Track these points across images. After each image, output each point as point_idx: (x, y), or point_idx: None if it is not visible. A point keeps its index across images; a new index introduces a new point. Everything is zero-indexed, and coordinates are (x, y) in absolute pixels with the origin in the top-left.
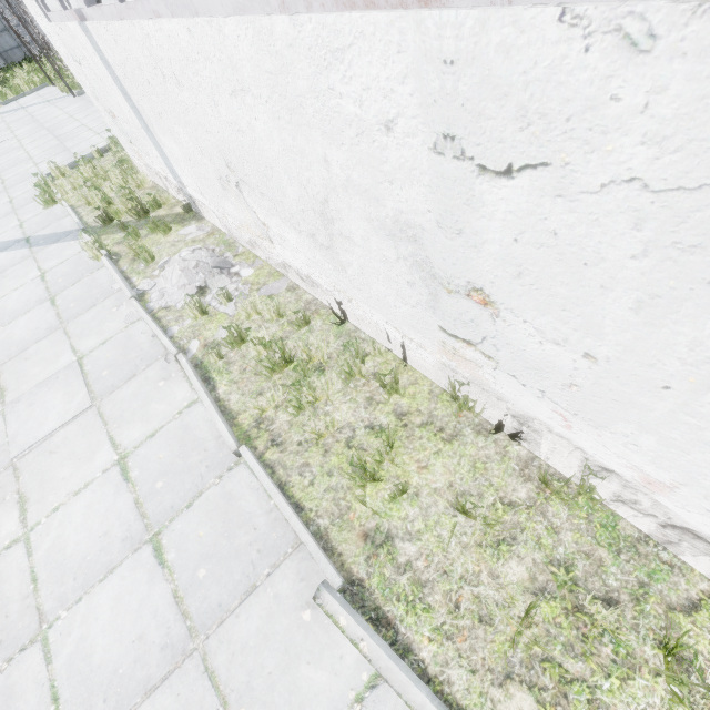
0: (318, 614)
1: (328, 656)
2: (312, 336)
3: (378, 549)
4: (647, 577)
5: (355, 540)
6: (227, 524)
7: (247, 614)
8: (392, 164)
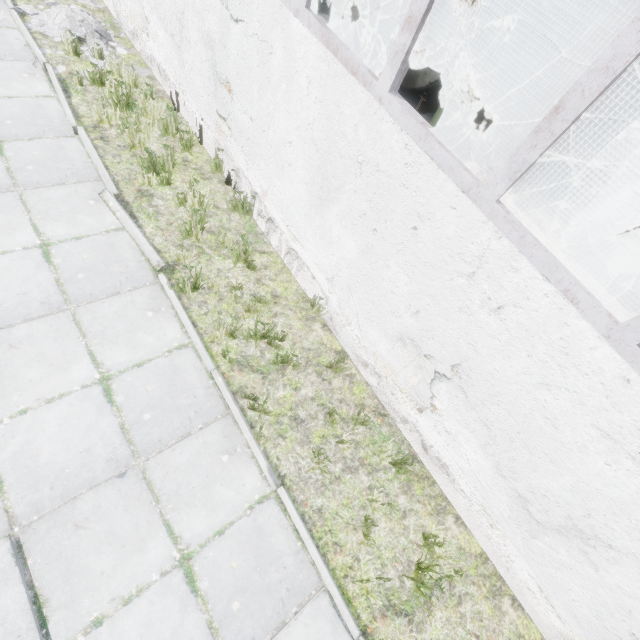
0: (99, 204)
1: (98, 217)
2: (151, 99)
3: (144, 197)
4: (254, 242)
5: (133, 190)
6: (56, 157)
7: (56, 190)
8: (210, 2)
